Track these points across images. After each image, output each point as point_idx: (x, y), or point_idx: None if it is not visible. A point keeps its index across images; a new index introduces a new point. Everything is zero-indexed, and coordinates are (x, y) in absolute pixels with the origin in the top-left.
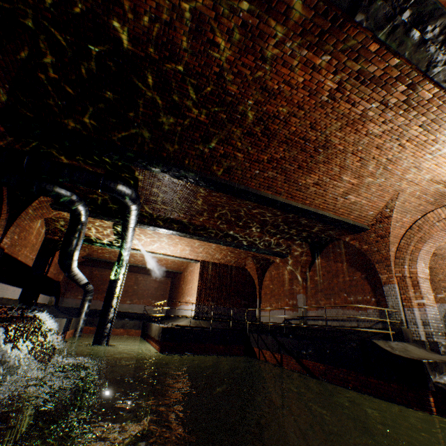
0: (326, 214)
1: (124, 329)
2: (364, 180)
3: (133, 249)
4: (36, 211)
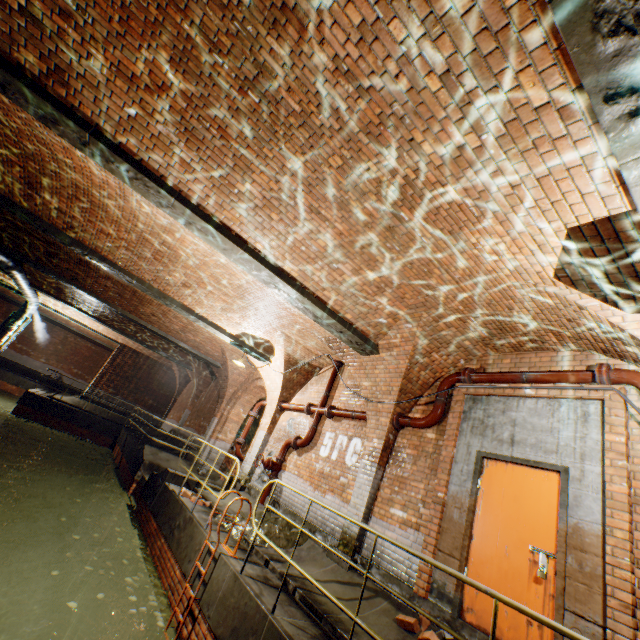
0: (177, 341)
1: (18, 387)
2: (188, 326)
3: (44, 305)
4: None
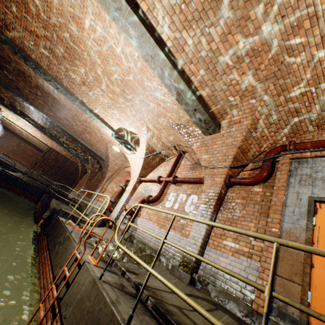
0: (79, 140)
1: None
2: (87, 128)
3: (5, 117)
4: None
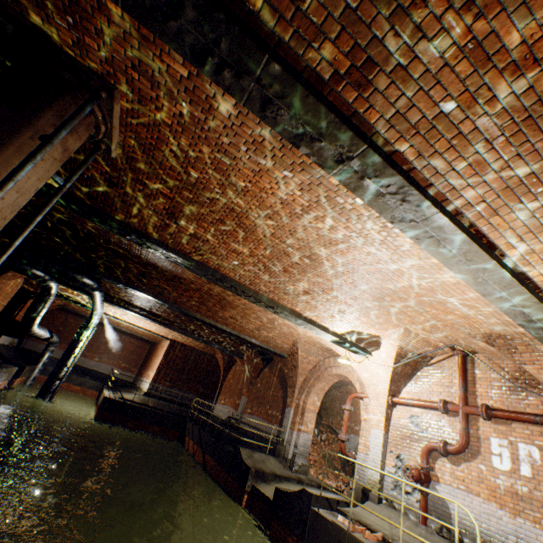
0: (248, 338)
1: (82, 387)
2: (266, 324)
3: (106, 314)
4: (16, 273)
